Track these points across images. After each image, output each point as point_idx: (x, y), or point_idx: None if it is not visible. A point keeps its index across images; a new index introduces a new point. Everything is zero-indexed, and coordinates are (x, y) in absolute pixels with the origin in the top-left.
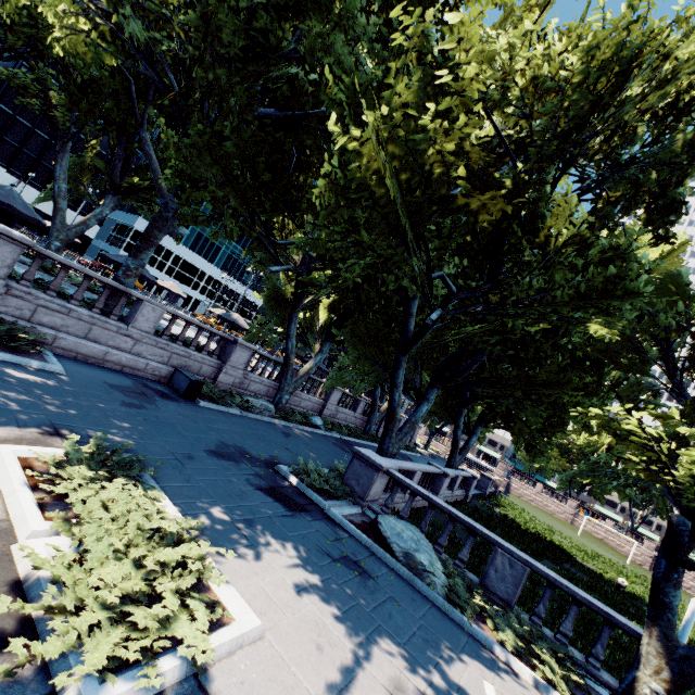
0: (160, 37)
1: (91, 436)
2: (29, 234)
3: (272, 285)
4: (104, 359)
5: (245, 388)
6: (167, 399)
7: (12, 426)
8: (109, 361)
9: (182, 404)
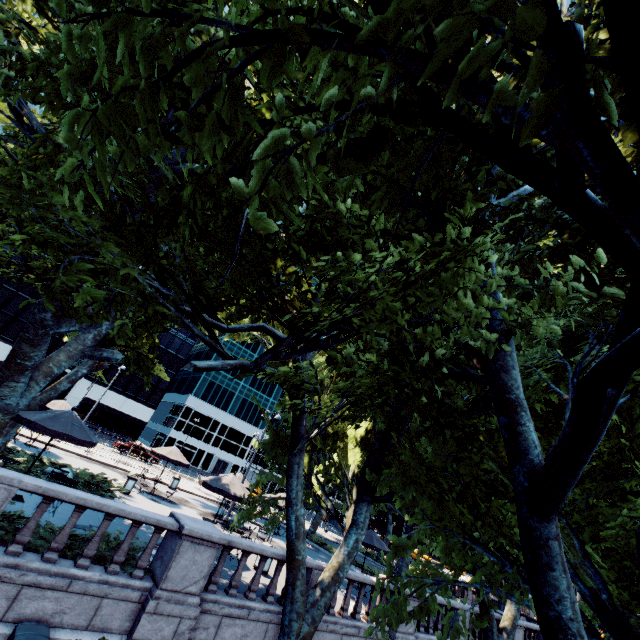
0: (12, 74)
1: None
2: (93, 428)
3: (267, 419)
4: None
5: (212, 636)
6: None
7: None
8: None
9: None
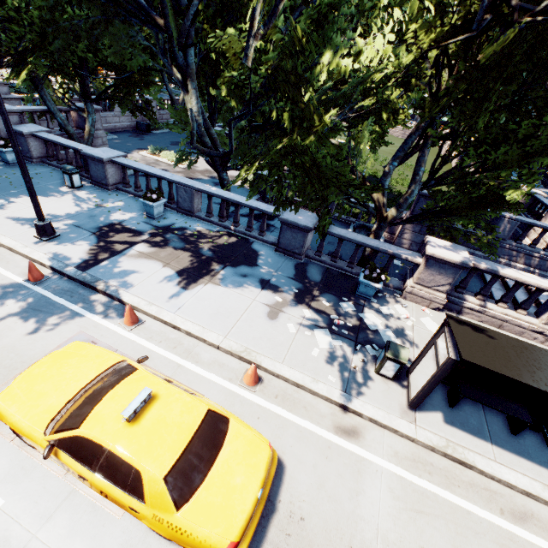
0: None
1: (146, 148)
2: None
3: None
4: (116, 129)
5: (162, 119)
6: (144, 135)
7: (134, 150)
8: (117, 129)
9: (150, 135)
